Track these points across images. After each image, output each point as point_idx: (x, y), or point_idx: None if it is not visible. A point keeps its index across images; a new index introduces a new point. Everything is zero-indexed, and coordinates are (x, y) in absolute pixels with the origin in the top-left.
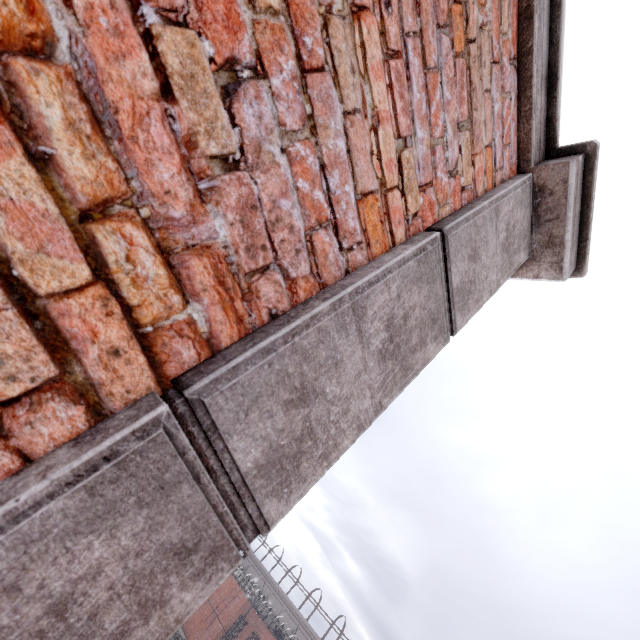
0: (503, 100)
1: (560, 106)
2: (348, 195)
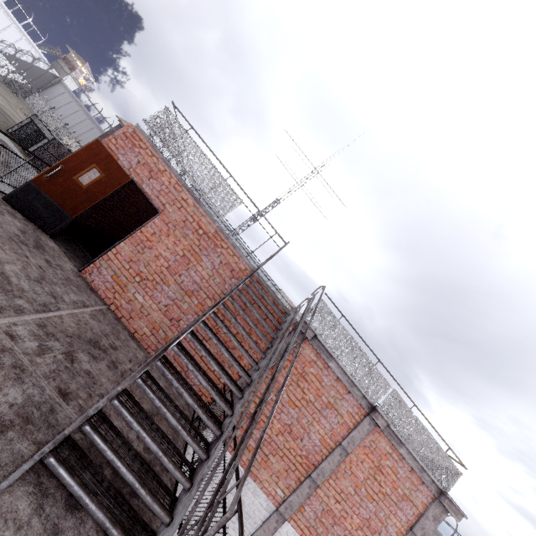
0: (422, 491)
1: (439, 485)
2: (394, 533)
